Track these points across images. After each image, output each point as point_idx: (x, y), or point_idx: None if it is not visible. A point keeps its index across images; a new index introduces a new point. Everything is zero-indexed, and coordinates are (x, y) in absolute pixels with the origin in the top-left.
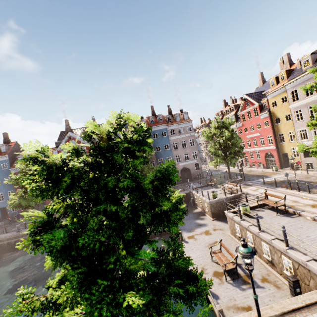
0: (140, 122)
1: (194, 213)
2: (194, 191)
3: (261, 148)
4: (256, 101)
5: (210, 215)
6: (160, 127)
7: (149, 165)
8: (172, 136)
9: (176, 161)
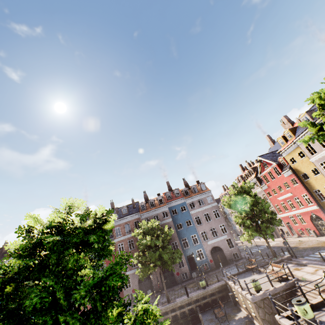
0: (157, 199)
1: (238, 319)
2: (230, 281)
3: (301, 210)
4: (272, 160)
5: (260, 322)
6: (178, 201)
7: (168, 248)
8: (193, 209)
9: (203, 239)
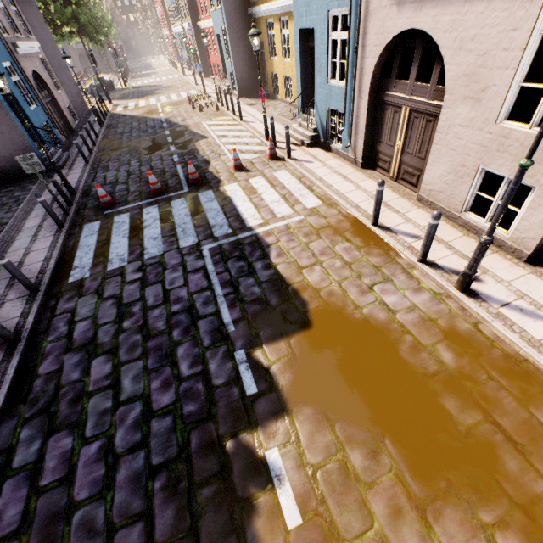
0: None
1: None
2: None
3: (167, 32)
4: None
5: None
6: None
7: None
8: None
9: None
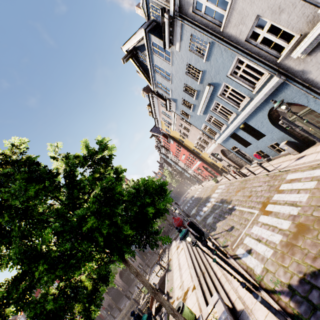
0: None
1: None
2: (148, 275)
3: (196, 165)
4: (158, 133)
5: None
6: None
7: None
8: None
9: None
